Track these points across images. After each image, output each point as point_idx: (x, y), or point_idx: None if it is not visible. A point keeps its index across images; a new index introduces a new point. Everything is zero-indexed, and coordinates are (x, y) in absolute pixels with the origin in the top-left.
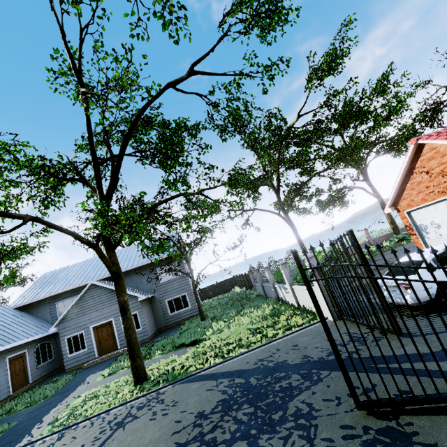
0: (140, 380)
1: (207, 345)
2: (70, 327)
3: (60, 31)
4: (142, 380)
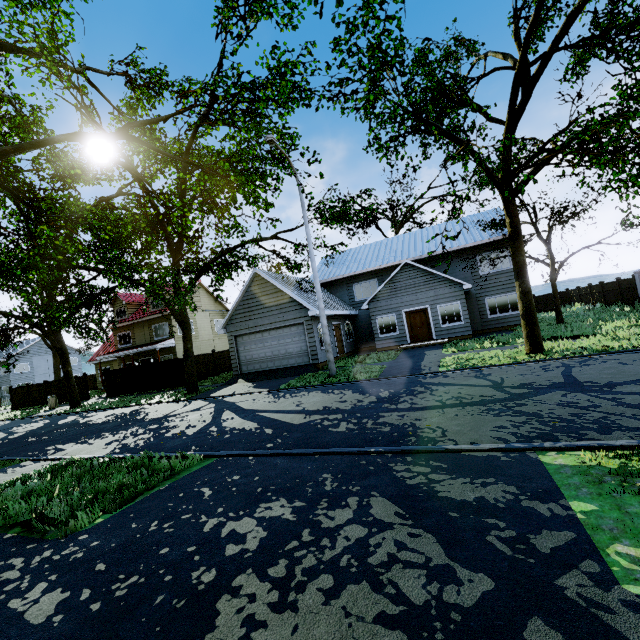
0: (538, 350)
1: (622, 335)
2: (381, 308)
3: None
4: (541, 350)
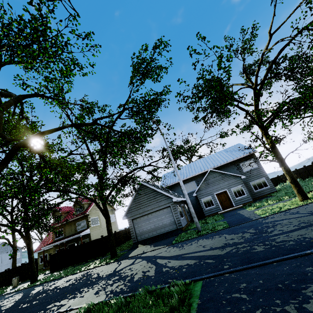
0: (307, 198)
1: None
2: (203, 194)
3: (273, 14)
4: (308, 198)
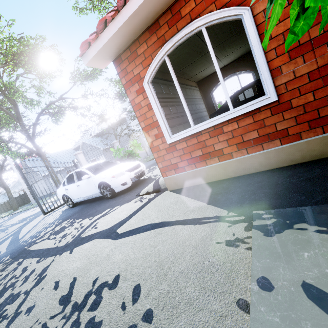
0: None
1: None
2: None
3: None
4: None
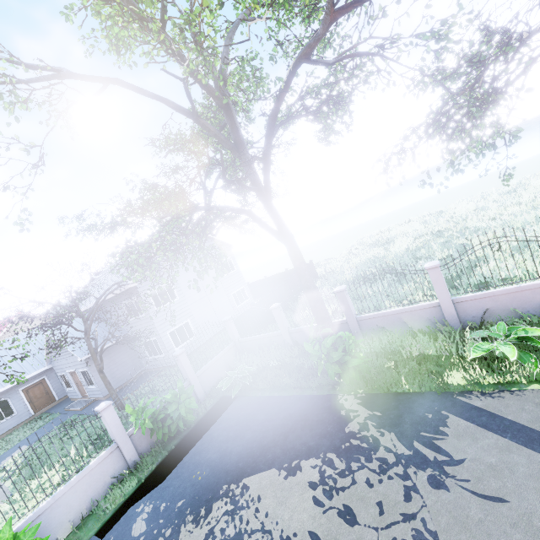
0: None
1: None
2: (57, 367)
3: None
4: None
